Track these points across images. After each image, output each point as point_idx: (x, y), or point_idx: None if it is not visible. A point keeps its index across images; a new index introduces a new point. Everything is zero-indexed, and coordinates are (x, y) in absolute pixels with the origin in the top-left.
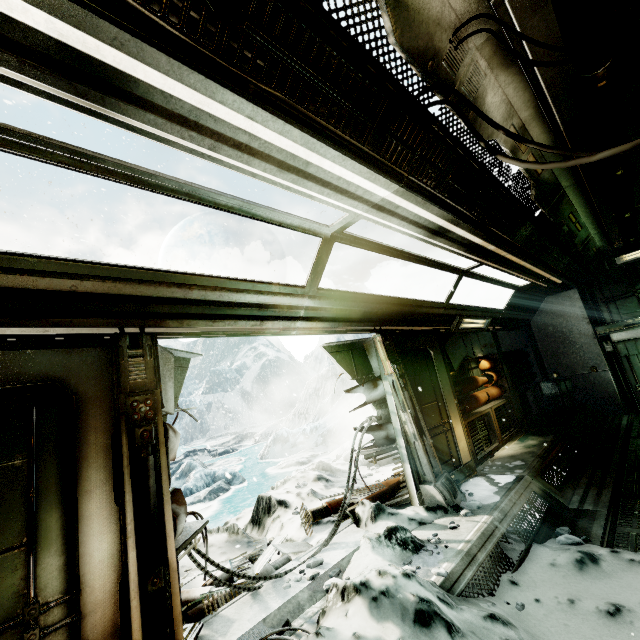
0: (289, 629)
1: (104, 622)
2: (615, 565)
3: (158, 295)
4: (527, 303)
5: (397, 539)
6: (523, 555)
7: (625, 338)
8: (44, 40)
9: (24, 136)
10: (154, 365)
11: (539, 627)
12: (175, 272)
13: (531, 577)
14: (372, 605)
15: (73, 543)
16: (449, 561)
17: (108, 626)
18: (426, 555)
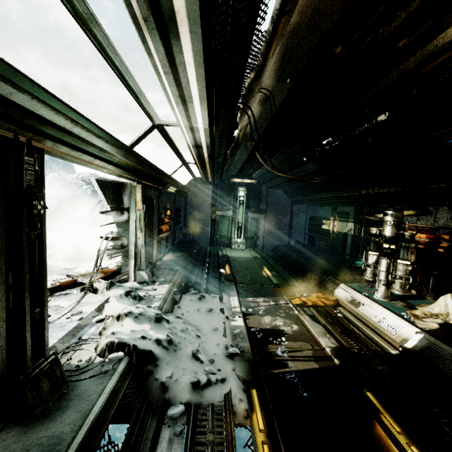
0: (83, 340)
1: None
2: (209, 298)
3: (56, 121)
4: (192, 185)
5: (131, 296)
6: (180, 298)
7: (220, 214)
8: (168, 4)
9: None
10: (39, 174)
11: (189, 319)
12: (77, 111)
13: (184, 305)
14: (135, 319)
15: None
16: (158, 302)
17: None
18: (146, 301)
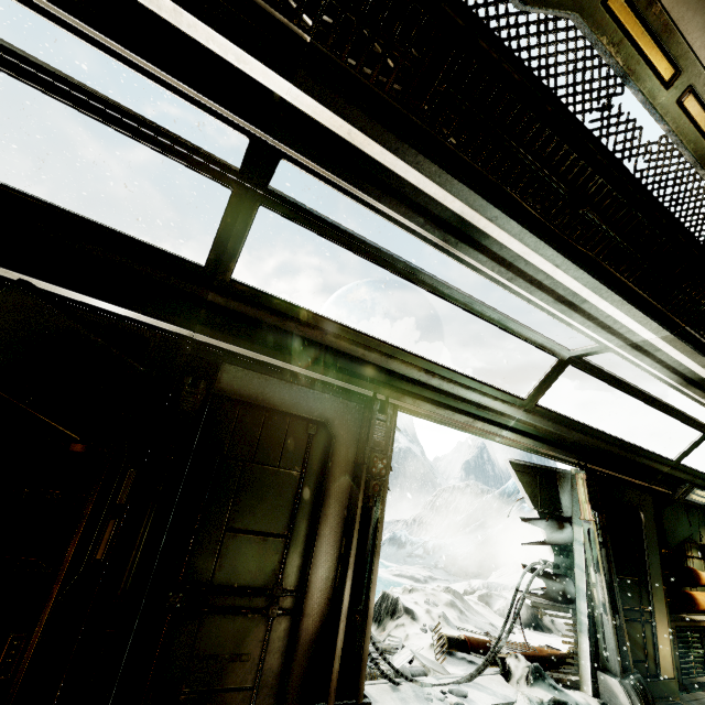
0: None
1: (312, 629)
2: None
3: (409, 375)
4: None
5: None
6: None
7: None
8: (450, 214)
9: (388, 255)
10: (390, 431)
11: None
12: (429, 360)
13: None
14: None
15: (309, 552)
16: None
17: (314, 634)
18: None
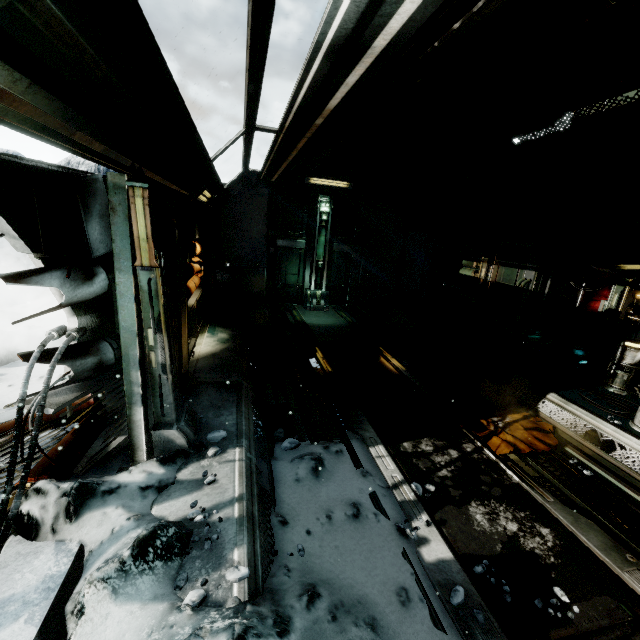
0: None
1: None
2: (331, 460)
3: None
4: (235, 187)
5: (157, 550)
6: (272, 479)
7: (285, 246)
8: None
9: None
10: None
11: (324, 566)
12: None
13: (289, 504)
14: None
15: None
16: (238, 545)
17: None
18: (201, 549)
